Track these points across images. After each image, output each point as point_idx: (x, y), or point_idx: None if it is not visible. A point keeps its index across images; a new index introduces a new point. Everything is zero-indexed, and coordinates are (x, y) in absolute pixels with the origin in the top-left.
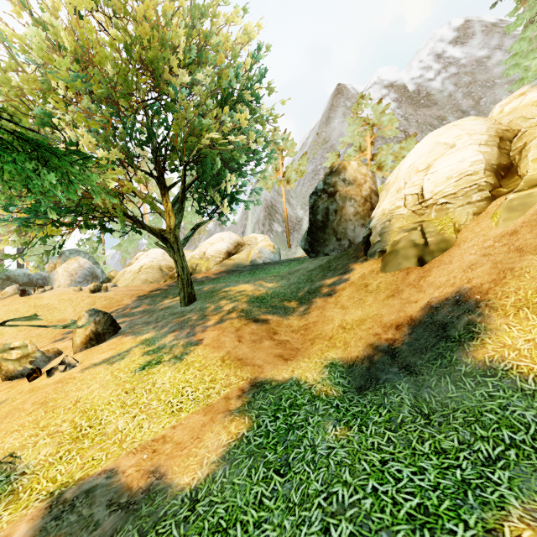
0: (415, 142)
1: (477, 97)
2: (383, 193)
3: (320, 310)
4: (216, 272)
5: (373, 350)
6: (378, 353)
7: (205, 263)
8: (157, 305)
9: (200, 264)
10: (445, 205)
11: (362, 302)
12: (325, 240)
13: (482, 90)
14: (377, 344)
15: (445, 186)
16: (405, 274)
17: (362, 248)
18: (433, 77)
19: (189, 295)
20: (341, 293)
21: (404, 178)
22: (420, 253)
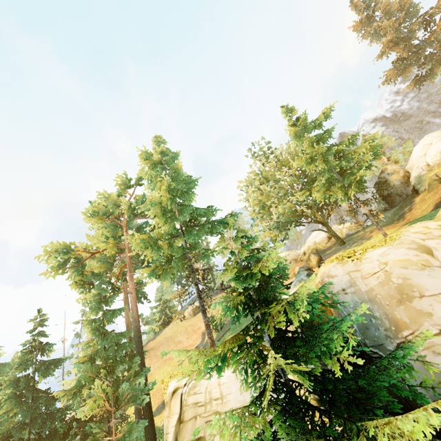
0: (411, 142)
1: (438, 101)
2: (410, 171)
3: (410, 215)
4: (331, 244)
5: (435, 205)
6: (437, 204)
7: (319, 245)
8: (325, 254)
9: (318, 246)
10: (440, 164)
11: (425, 203)
12: (392, 199)
13: (438, 96)
14: (436, 203)
15: (436, 158)
16: (436, 188)
17: (414, 194)
18: (400, 104)
19: (342, 241)
20: (415, 207)
21: (417, 162)
22: (439, 181)
